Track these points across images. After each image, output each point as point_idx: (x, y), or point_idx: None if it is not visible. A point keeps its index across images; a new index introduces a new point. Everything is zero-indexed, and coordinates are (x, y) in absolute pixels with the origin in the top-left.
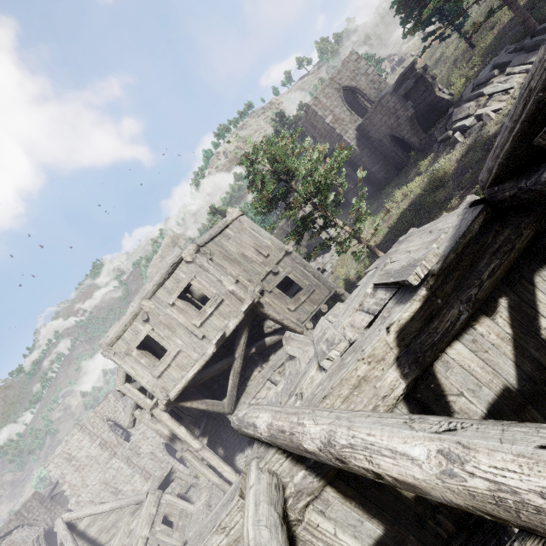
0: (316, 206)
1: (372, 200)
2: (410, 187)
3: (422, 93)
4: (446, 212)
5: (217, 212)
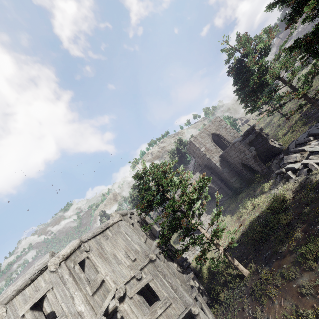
0: (184, 214)
1: (231, 201)
2: (258, 201)
3: (260, 141)
4: (292, 242)
5: (136, 188)
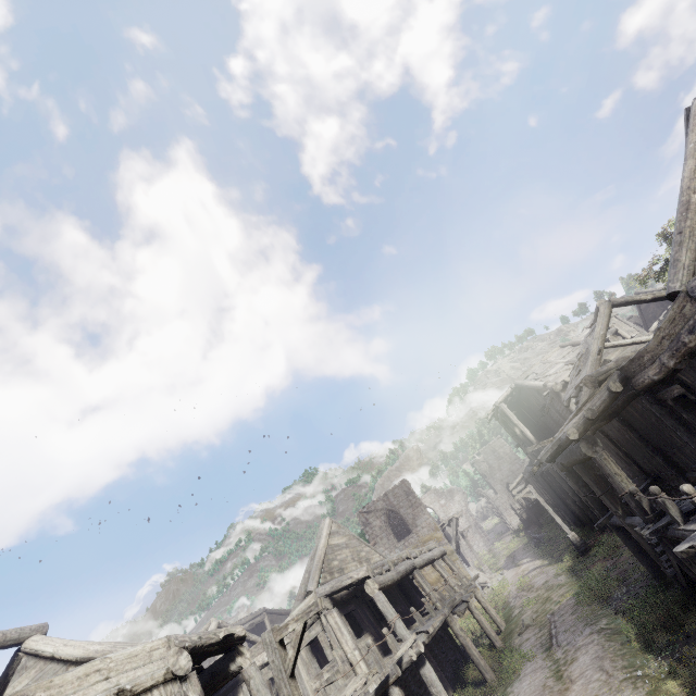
0: None
1: None
2: None
3: None
4: None
5: None
